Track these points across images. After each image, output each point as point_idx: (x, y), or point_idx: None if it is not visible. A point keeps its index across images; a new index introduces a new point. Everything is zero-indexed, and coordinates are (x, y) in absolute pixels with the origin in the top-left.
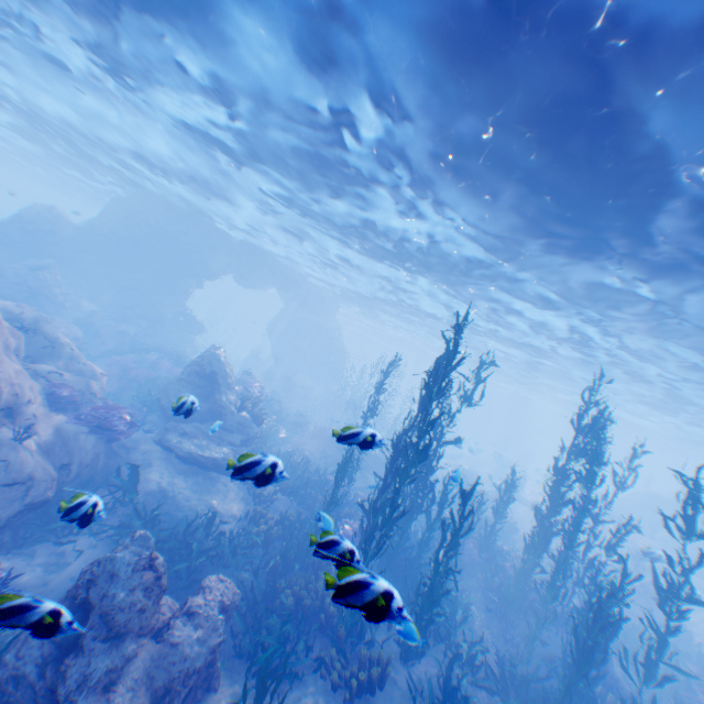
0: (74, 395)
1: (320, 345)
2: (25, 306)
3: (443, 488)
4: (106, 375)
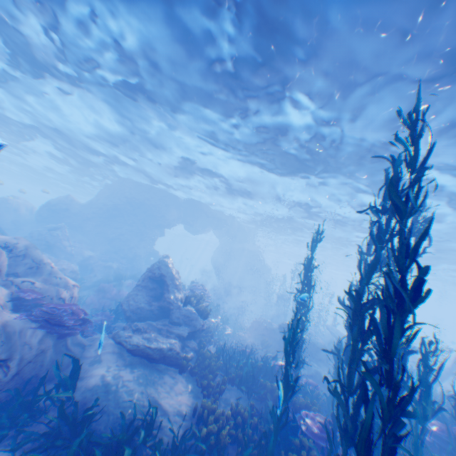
0: (40, 299)
1: (248, 264)
2: (20, 237)
3: (423, 359)
4: (76, 285)
